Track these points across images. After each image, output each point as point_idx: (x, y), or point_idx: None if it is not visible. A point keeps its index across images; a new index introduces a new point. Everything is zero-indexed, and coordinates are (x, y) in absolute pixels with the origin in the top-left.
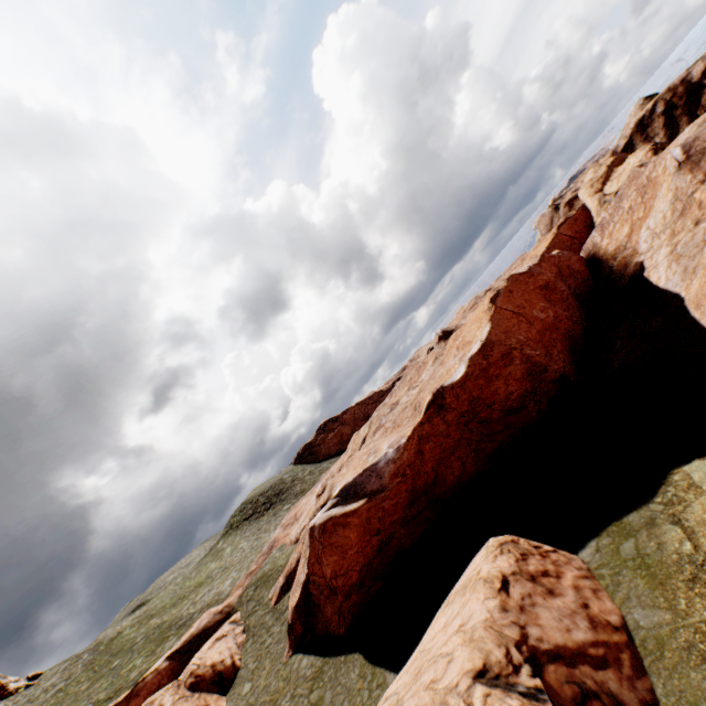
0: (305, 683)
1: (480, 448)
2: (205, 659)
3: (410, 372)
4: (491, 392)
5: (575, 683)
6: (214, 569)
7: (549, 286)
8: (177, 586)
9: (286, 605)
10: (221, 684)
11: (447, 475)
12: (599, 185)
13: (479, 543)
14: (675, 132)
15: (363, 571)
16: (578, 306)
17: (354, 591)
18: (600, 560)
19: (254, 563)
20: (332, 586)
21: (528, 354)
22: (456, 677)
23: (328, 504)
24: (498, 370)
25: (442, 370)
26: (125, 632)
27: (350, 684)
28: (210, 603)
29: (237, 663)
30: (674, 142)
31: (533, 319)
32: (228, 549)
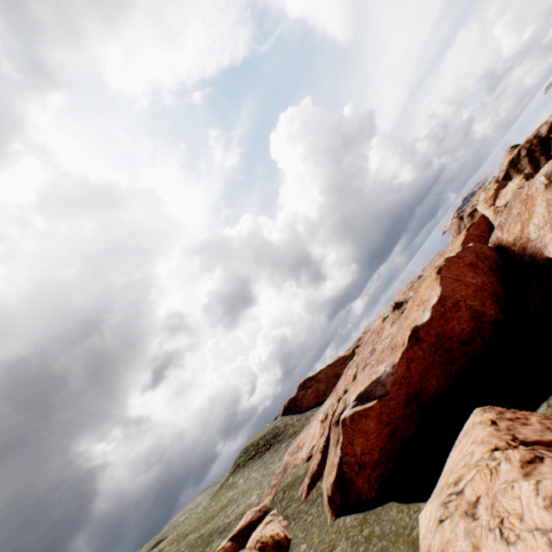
0: (354, 528)
1: (447, 369)
2: (264, 532)
3: (371, 336)
4: (449, 328)
5: (551, 452)
6: (233, 495)
7: (473, 264)
8: (200, 514)
9: (315, 495)
10: (280, 549)
11: (427, 387)
12: (491, 201)
13: (463, 423)
14: (538, 166)
15: (381, 452)
16: (495, 277)
17: (377, 466)
18: (551, 410)
19: (273, 479)
20: (361, 462)
21: (470, 304)
22: (479, 456)
23: (350, 405)
24: (451, 314)
25: (408, 321)
26: (166, 549)
27: (392, 518)
28: (243, 512)
29: (288, 536)
30: (539, 173)
31: (467, 283)
32: (241, 480)
